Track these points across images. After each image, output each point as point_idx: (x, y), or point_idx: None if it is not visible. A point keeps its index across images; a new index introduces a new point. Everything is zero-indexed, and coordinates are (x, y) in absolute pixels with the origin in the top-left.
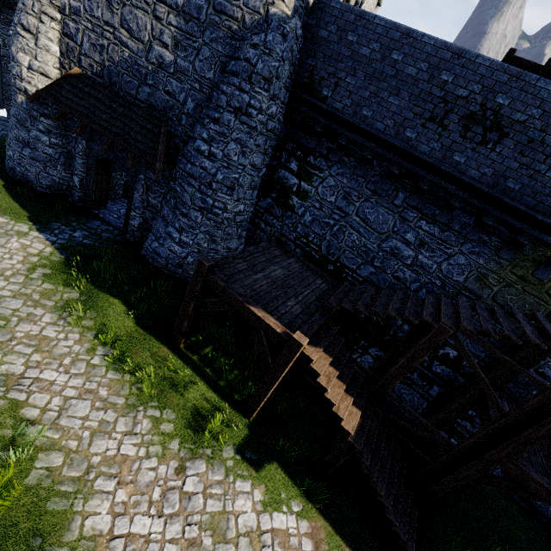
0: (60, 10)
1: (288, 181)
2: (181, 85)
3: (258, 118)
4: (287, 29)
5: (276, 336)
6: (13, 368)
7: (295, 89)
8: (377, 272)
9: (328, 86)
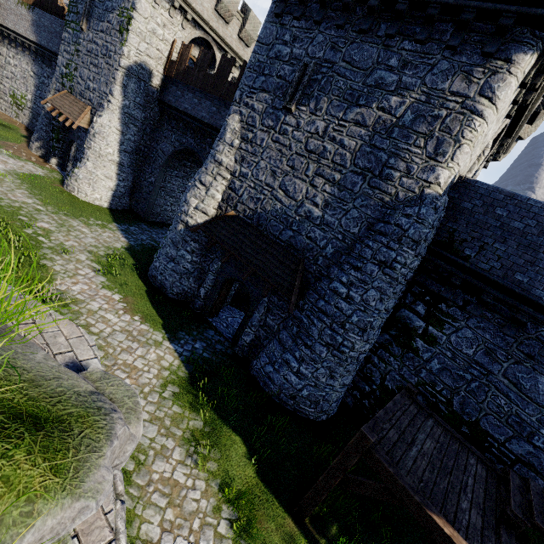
0: (231, 173)
1: (412, 322)
2: (323, 234)
3: (401, 271)
4: (438, 204)
5: None
6: (151, 531)
7: (431, 244)
8: (538, 454)
9: (471, 247)
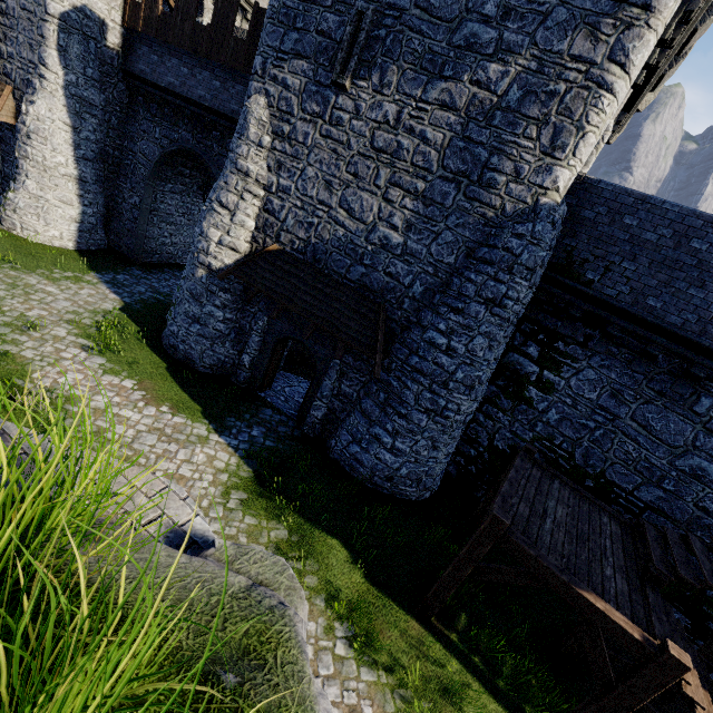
0: (265, 188)
1: (524, 368)
2: (408, 268)
3: (513, 308)
4: (556, 216)
5: (633, 643)
6: None
7: (545, 268)
8: (669, 498)
9: (594, 269)
